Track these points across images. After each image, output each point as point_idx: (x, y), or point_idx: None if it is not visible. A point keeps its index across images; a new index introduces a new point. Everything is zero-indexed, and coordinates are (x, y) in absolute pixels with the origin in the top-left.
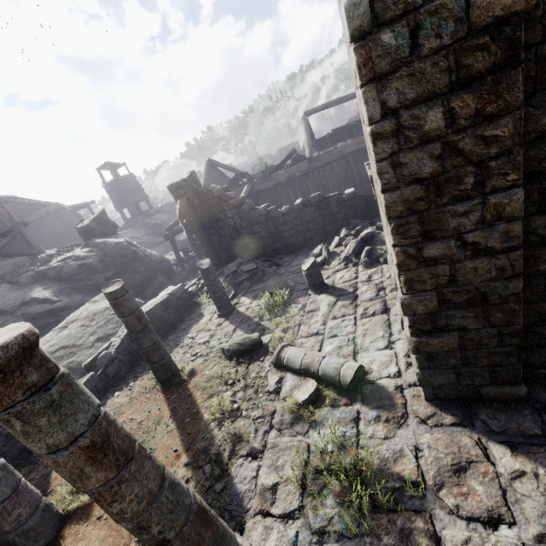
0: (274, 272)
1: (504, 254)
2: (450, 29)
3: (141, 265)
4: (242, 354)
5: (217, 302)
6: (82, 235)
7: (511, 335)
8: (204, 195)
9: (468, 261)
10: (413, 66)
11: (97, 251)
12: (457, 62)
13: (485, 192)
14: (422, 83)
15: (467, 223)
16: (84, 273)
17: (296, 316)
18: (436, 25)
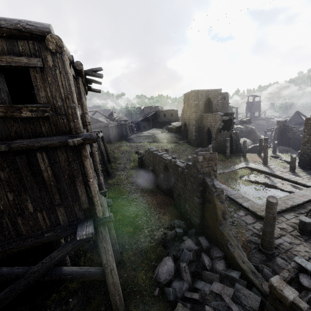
0: (292, 152)
1: (310, 150)
2: (310, 131)
3: (253, 136)
4: (274, 157)
5: (273, 150)
6: (242, 122)
7: (309, 159)
8: (285, 126)
9: (307, 149)
10: (307, 132)
11: (245, 128)
12: (310, 134)
13: (310, 144)
14: (307, 134)
15: (308, 146)
16: (240, 132)
17: (289, 158)
18: (309, 131)
